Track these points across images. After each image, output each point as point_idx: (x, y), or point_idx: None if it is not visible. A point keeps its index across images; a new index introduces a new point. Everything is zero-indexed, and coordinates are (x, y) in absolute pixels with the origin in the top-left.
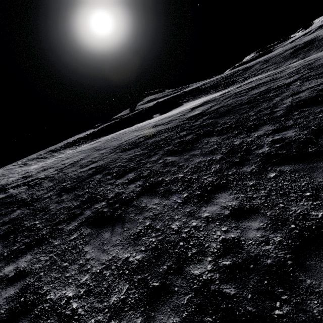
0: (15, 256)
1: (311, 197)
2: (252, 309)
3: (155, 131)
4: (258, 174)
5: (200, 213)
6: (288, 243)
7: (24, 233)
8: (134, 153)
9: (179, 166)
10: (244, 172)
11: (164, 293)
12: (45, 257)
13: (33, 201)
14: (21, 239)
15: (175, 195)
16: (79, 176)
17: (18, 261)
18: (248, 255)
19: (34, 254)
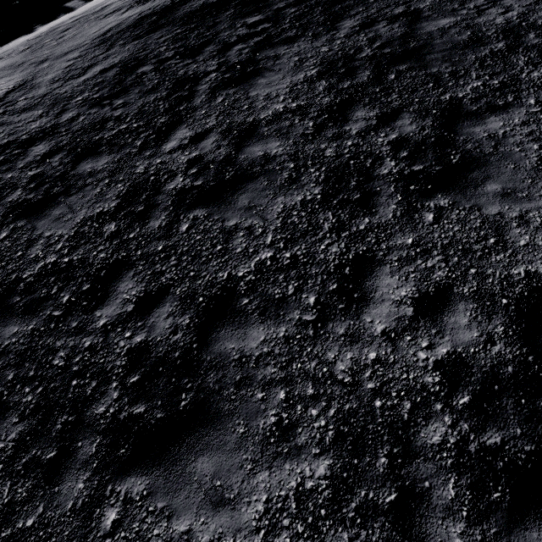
0: (158, 142)
1: (404, 3)
2: (402, 50)
3: (165, 4)
4: (362, 3)
5: (337, 37)
6: (403, 25)
7: (124, 137)
8: (172, 33)
9: (274, 21)
10: (349, 5)
11: (353, 70)
12: (208, 120)
13: (45, 132)
14: (134, 138)
15: (300, 38)
16: (97, 83)
17: (174, 138)
18: (386, 37)
19: (187, 127)
